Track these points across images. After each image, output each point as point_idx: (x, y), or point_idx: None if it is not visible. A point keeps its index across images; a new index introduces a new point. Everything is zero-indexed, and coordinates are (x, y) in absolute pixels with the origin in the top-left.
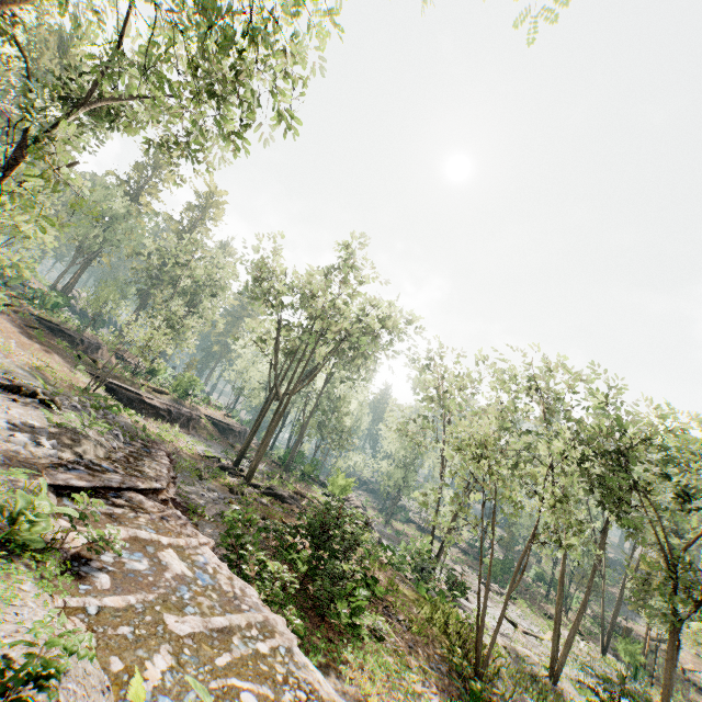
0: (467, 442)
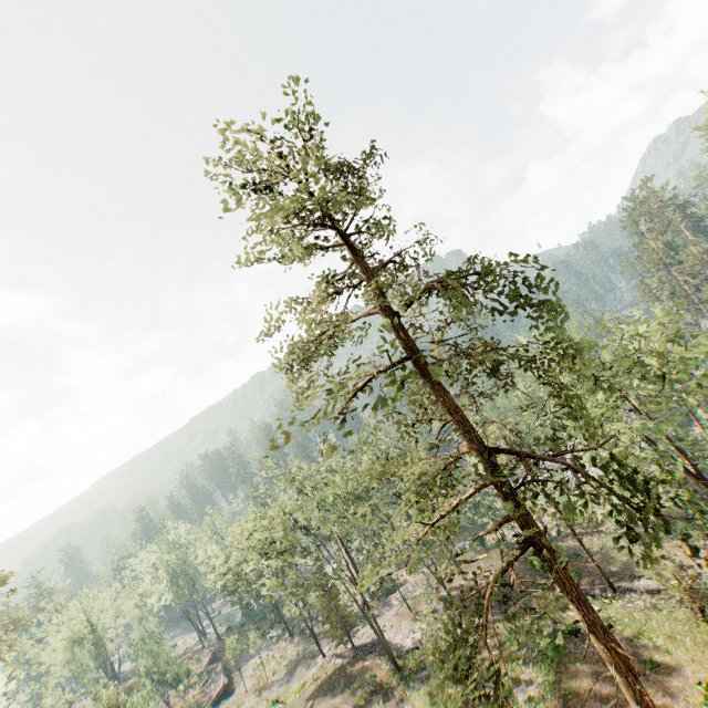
0: None
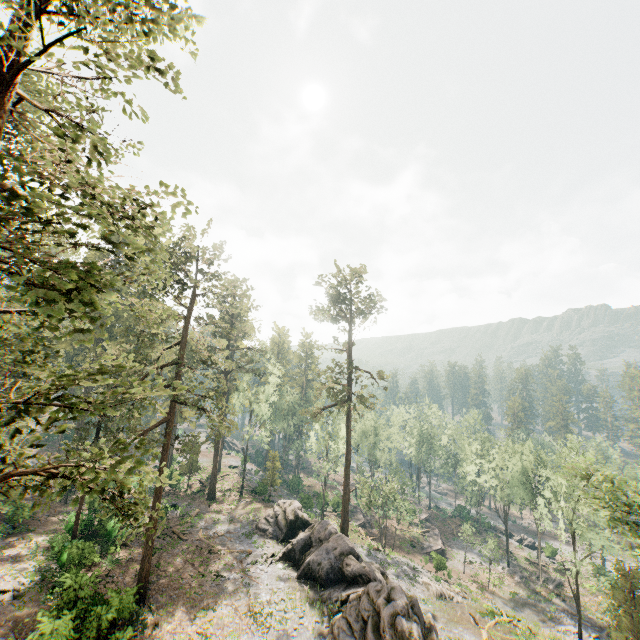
0: None
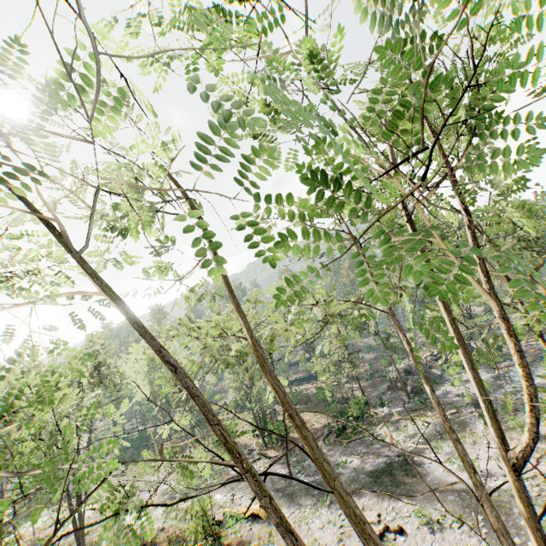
0: None
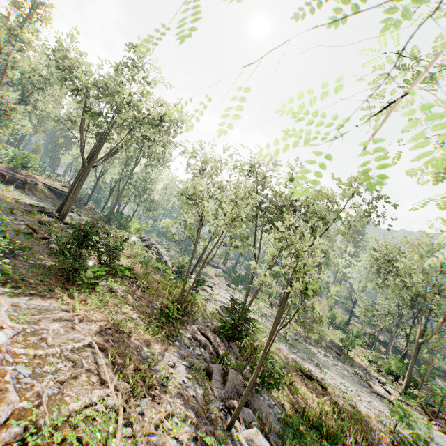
0: (191, 190)
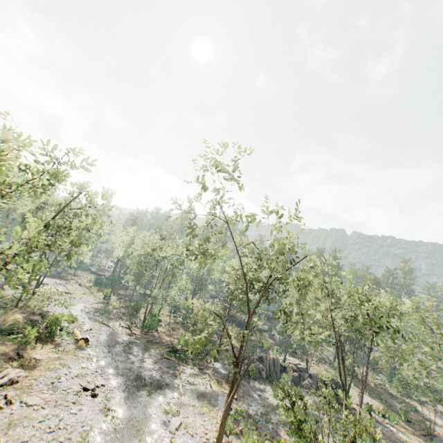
0: None
